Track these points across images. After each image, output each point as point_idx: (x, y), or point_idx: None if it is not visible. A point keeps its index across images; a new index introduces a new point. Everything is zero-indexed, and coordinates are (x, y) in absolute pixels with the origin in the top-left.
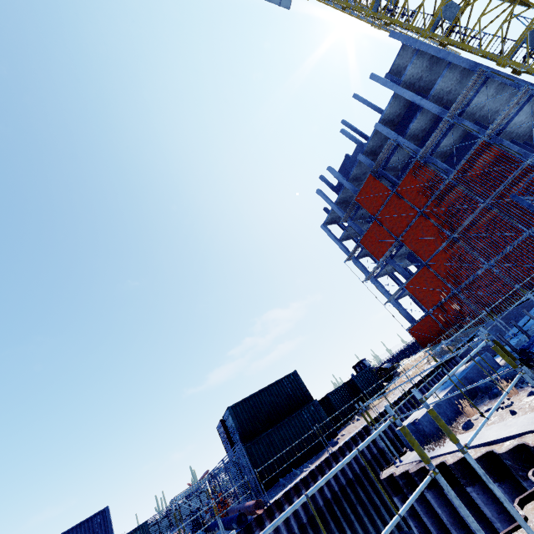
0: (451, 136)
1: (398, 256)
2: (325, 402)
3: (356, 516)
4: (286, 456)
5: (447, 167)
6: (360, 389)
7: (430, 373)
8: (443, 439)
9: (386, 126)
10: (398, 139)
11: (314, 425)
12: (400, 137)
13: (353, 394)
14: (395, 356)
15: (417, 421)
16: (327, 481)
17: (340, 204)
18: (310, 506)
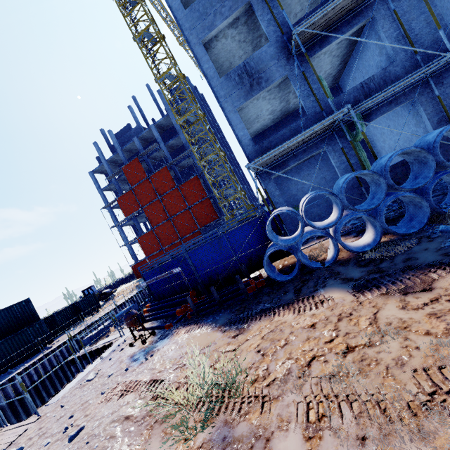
0: (188, 160)
1: (140, 216)
2: (50, 319)
3: (53, 385)
4: (4, 363)
5: (180, 177)
6: (82, 308)
7: (128, 299)
8: (99, 341)
9: (158, 129)
10: (161, 144)
11: (36, 338)
12: (163, 143)
13: (76, 311)
14: (119, 282)
15: (92, 336)
16: (37, 371)
17: (111, 163)
18: (38, 367)
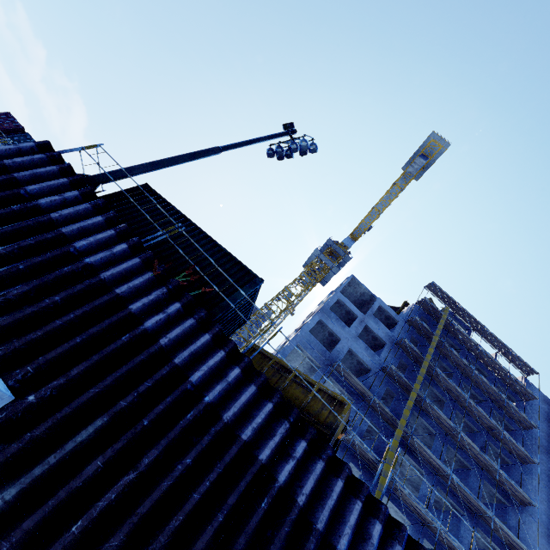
0: None
1: None
2: None
3: None
4: None
5: None
6: None
7: None
8: None
9: None
10: None
11: None
12: None
13: None
14: None
15: None
16: None
17: None
18: None
